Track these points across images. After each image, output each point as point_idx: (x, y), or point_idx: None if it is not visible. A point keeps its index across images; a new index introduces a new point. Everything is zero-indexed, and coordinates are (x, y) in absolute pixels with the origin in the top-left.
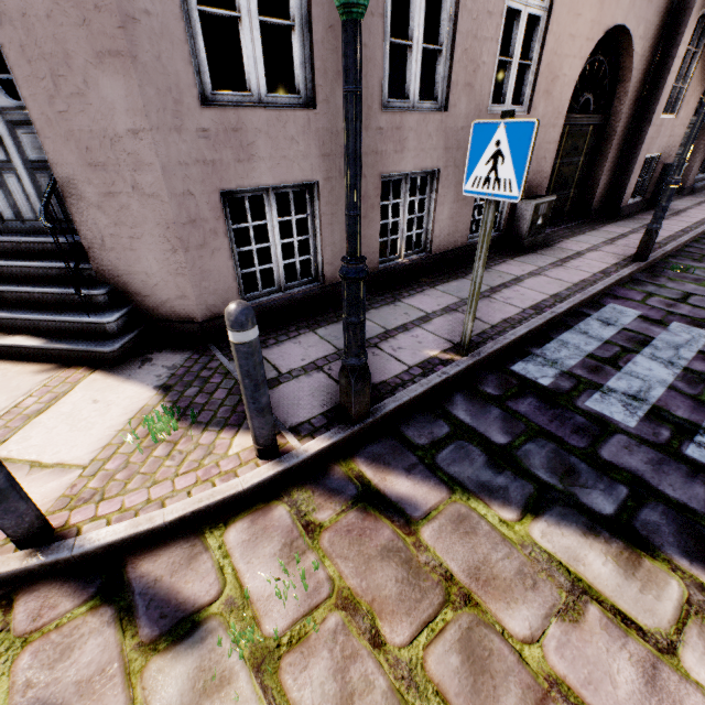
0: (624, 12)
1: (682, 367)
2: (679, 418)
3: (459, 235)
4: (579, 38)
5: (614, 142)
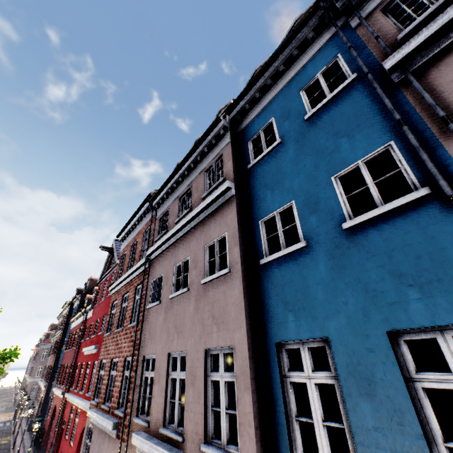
0: None
1: (0, 425)
2: None
3: None
4: None
5: None
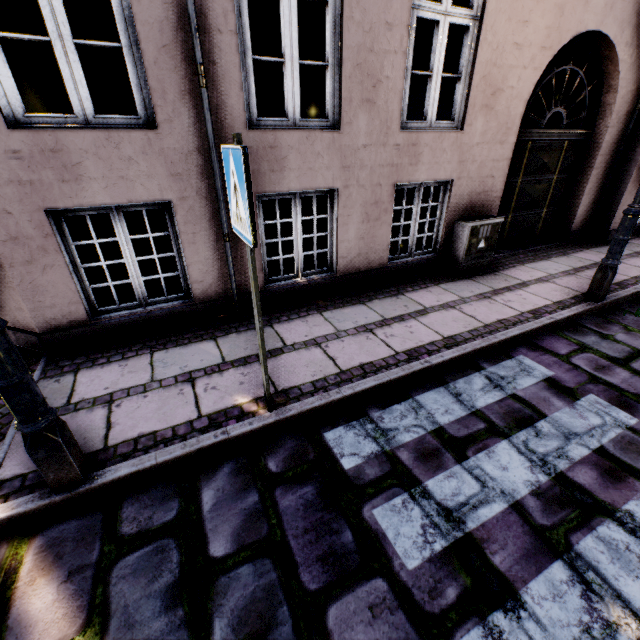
0: (597, 16)
1: (555, 472)
2: (491, 567)
3: (375, 255)
4: (530, 46)
5: (598, 159)
